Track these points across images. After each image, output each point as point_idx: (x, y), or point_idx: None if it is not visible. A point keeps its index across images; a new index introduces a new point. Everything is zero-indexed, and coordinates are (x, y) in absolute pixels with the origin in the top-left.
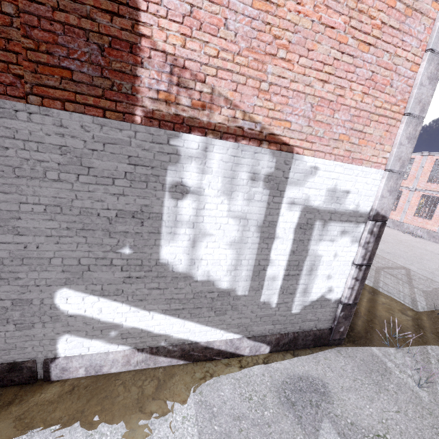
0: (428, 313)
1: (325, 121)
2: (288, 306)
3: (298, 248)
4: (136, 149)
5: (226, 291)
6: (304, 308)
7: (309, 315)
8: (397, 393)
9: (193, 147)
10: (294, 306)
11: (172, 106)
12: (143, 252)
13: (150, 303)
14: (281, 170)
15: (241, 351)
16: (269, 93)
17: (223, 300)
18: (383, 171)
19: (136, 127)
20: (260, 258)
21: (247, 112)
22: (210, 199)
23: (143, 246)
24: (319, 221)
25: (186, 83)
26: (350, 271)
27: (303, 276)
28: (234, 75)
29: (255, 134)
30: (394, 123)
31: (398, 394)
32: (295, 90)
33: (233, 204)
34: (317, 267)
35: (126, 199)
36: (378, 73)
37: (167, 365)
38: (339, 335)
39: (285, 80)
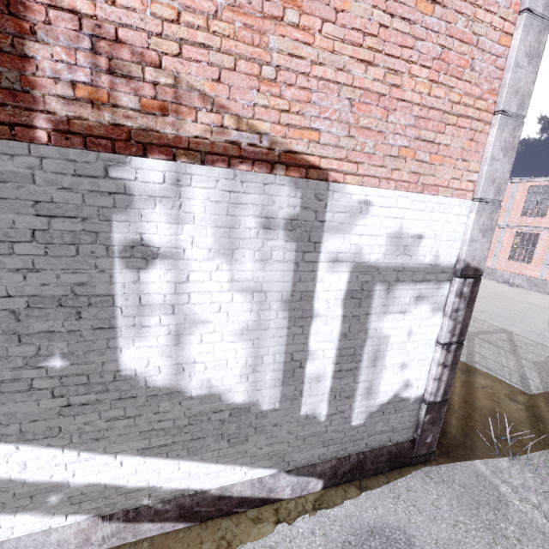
0: (545, 396)
1: (375, 127)
2: (345, 417)
3: (351, 329)
4: (46, 188)
5: (243, 407)
6: (370, 416)
7: (378, 425)
8: (521, 541)
9: (155, 180)
10: (355, 416)
11: (105, 110)
12: (88, 361)
13: (114, 442)
14: (312, 209)
15: (278, 494)
16: (278, 84)
17: (239, 420)
18: (471, 201)
19: (40, 150)
20: (292, 350)
21: (243, 117)
22: (196, 265)
23: (87, 352)
24: (381, 285)
25: (126, 68)
26: (433, 354)
27: (364, 369)
28: (212, 54)
29: (261, 154)
30: (480, 128)
31: (522, 542)
32: (321, 79)
33: (238, 269)
34: (384, 353)
35: (42, 276)
36: (451, 49)
37: (156, 534)
38: (425, 449)
39: (303, 62)
